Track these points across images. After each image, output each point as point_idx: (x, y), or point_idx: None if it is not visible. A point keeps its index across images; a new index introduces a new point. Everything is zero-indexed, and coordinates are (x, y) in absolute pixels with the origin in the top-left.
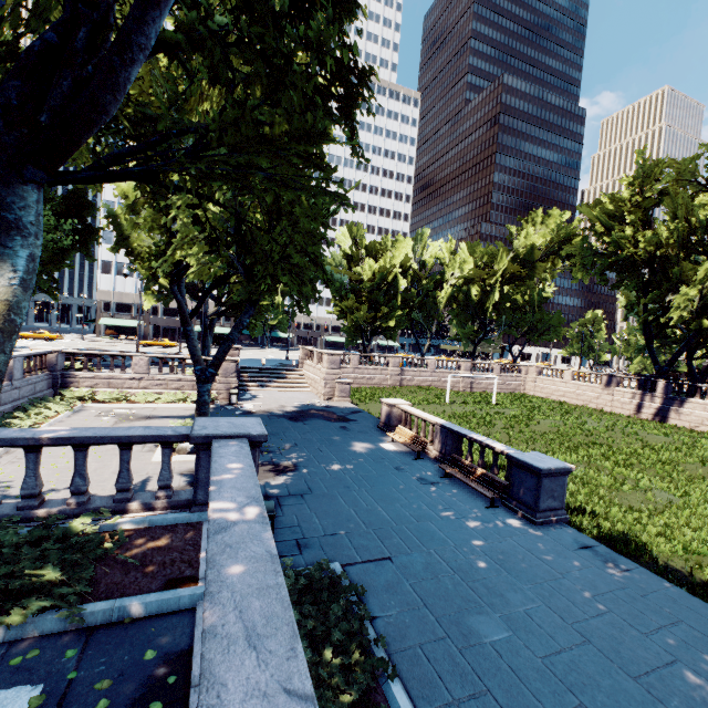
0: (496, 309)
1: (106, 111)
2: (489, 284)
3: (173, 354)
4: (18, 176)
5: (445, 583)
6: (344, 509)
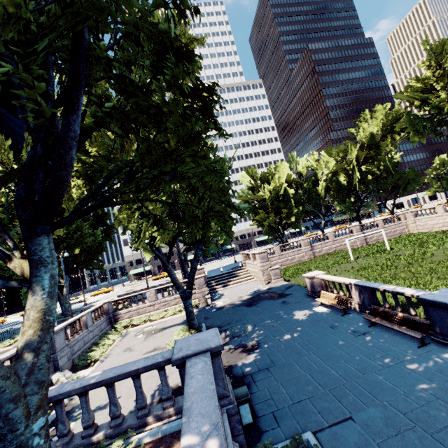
0: (362, 183)
1: (66, 180)
2: (350, 170)
3: (169, 282)
4: (35, 233)
5: (409, 438)
6: (301, 375)
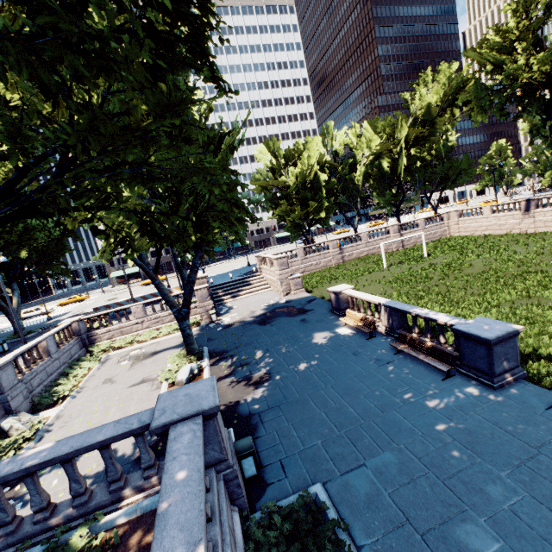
0: (408, 171)
1: None
2: (397, 152)
3: None
4: None
5: (421, 486)
6: (316, 413)
